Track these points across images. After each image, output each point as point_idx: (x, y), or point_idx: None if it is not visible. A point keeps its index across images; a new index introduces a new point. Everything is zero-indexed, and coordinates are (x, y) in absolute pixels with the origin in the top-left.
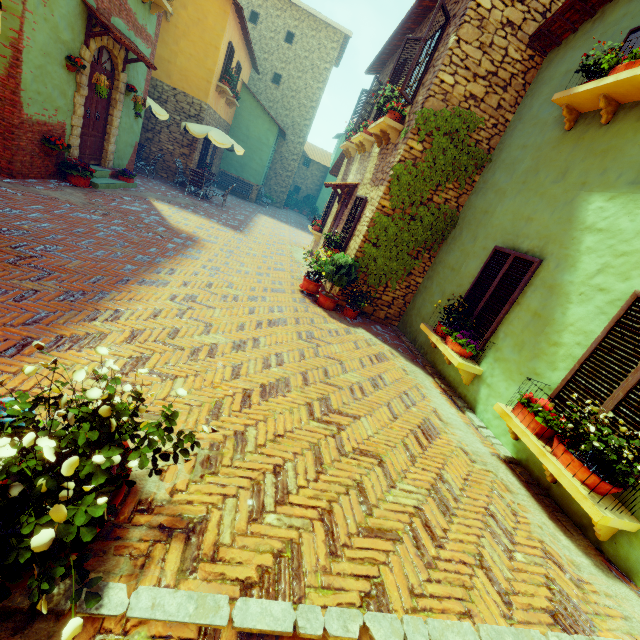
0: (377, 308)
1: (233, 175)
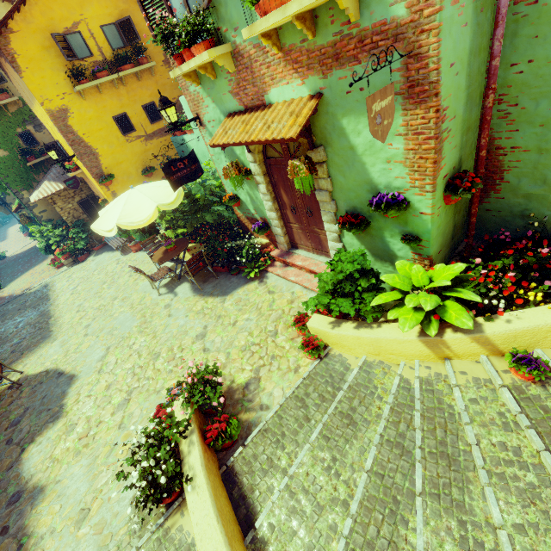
0: None
1: None
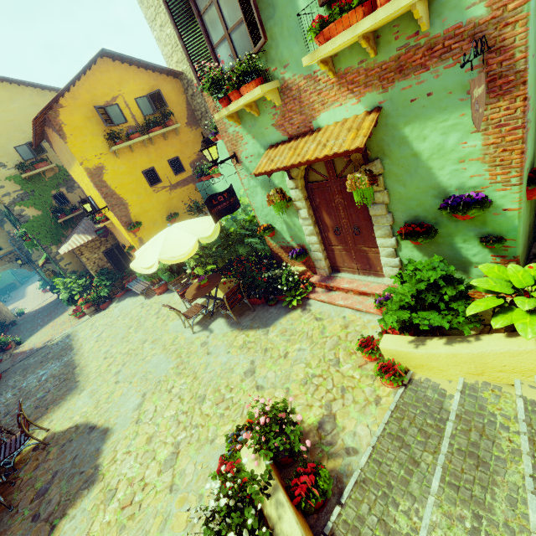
0: None
1: (2, 287)
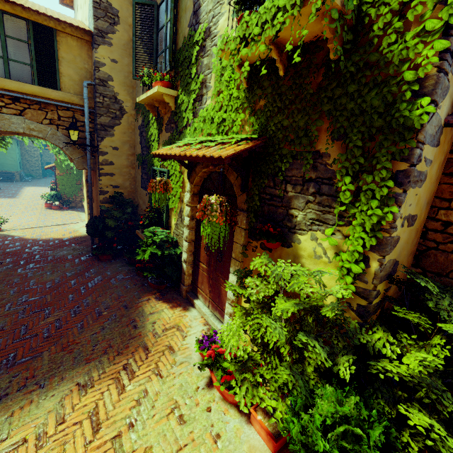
0: (77, 204)
1: None
